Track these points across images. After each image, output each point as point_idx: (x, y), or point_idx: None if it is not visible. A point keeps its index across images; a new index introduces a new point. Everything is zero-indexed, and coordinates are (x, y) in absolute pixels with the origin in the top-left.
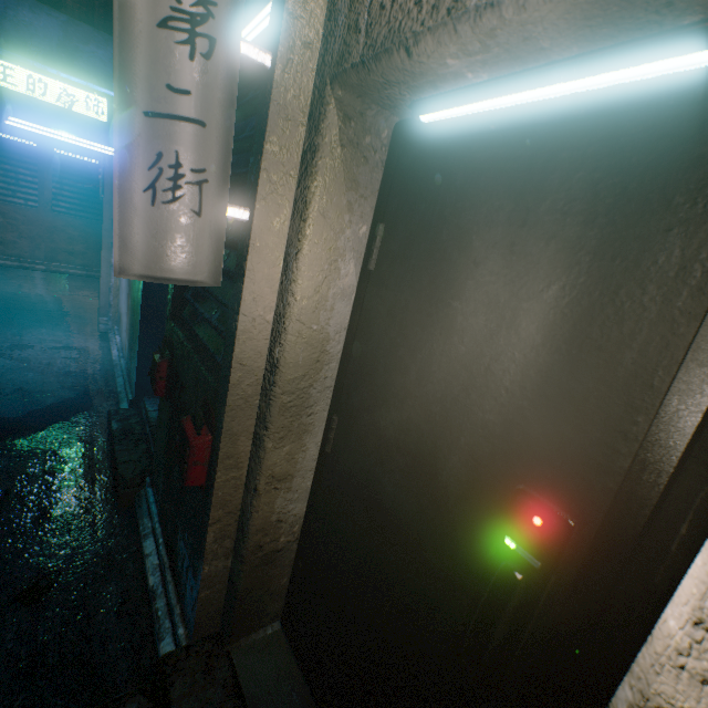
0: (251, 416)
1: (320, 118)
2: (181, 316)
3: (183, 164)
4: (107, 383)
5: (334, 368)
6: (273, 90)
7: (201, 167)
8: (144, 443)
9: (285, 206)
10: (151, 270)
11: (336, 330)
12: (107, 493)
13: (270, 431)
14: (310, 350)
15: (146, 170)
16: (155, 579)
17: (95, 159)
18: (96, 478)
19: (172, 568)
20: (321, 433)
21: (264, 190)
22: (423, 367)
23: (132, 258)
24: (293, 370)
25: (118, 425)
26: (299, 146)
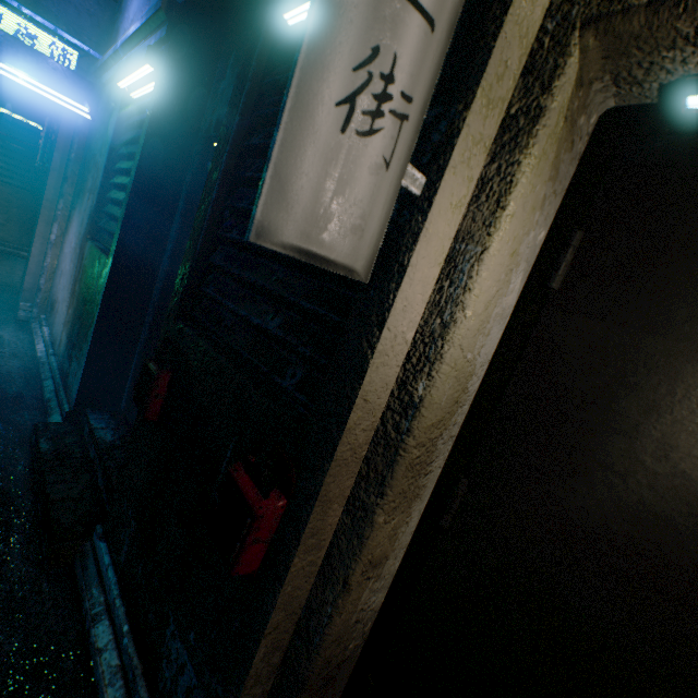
0: (352, 473)
1: (555, 72)
2: (192, 316)
3: (395, 78)
4: (29, 385)
5: (464, 412)
6: (507, 15)
7: (410, 93)
8: (86, 471)
9: (468, 184)
10: (308, 239)
11: (482, 361)
12: (31, 547)
13: (385, 500)
14: (455, 386)
15: (349, 70)
16: (115, 692)
17: (35, 122)
18: (14, 522)
19: (146, 675)
20: (427, 496)
21: (458, 155)
22: (675, 433)
23: (285, 213)
24: (434, 413)
25: (49, 445)
26: (502, 107)
